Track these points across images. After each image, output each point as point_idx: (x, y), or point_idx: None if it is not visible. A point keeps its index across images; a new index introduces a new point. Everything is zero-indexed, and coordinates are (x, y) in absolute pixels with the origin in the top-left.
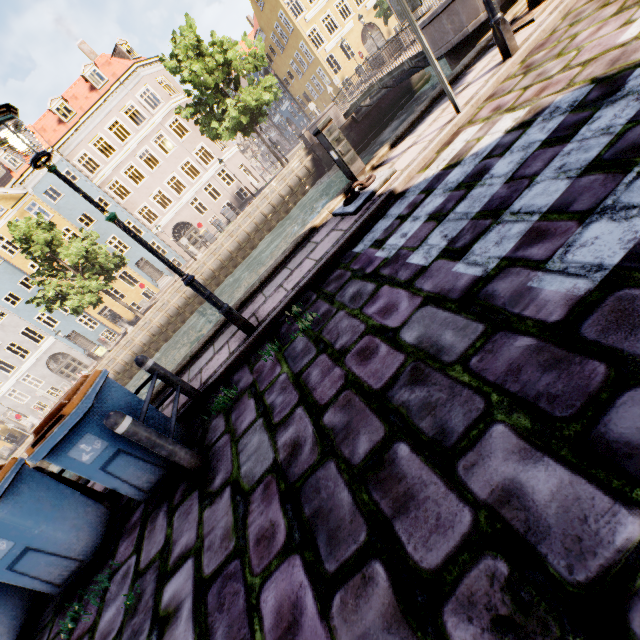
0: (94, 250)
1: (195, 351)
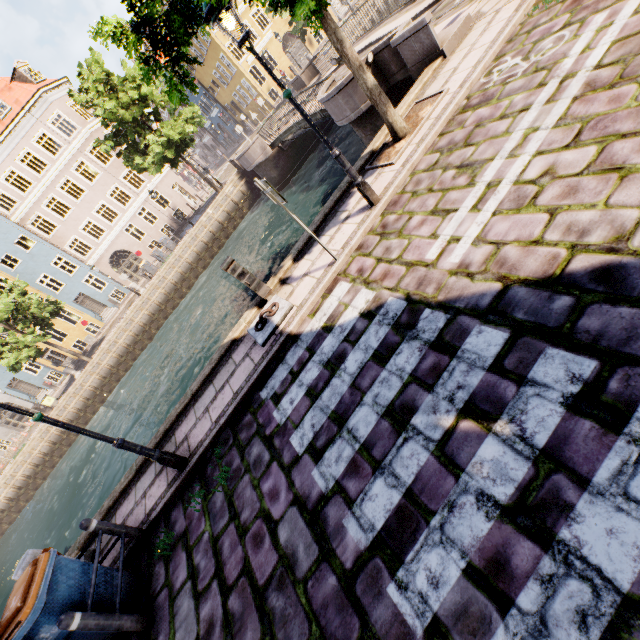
0: (24, 301)
1: (139, 465)
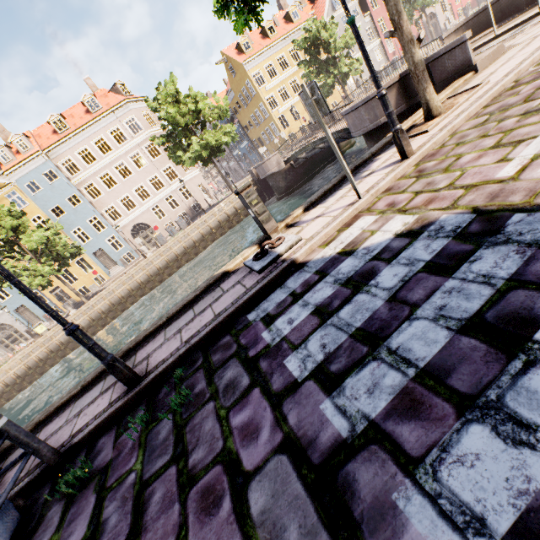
0: (55, 239)
1: (88, 381)
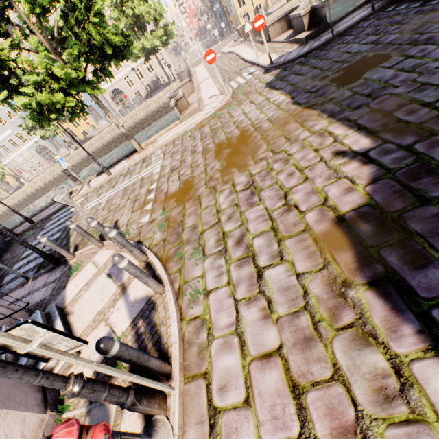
0: None
1: (32, 215)
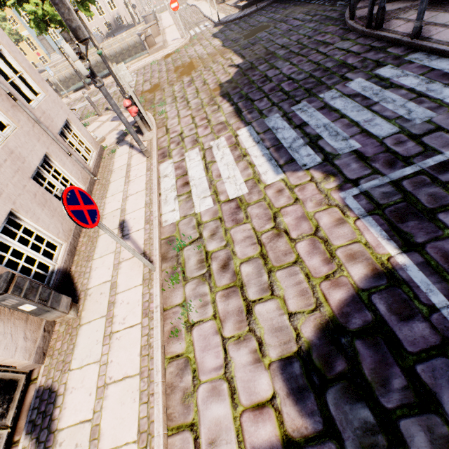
0: (2, 25)
1: None
